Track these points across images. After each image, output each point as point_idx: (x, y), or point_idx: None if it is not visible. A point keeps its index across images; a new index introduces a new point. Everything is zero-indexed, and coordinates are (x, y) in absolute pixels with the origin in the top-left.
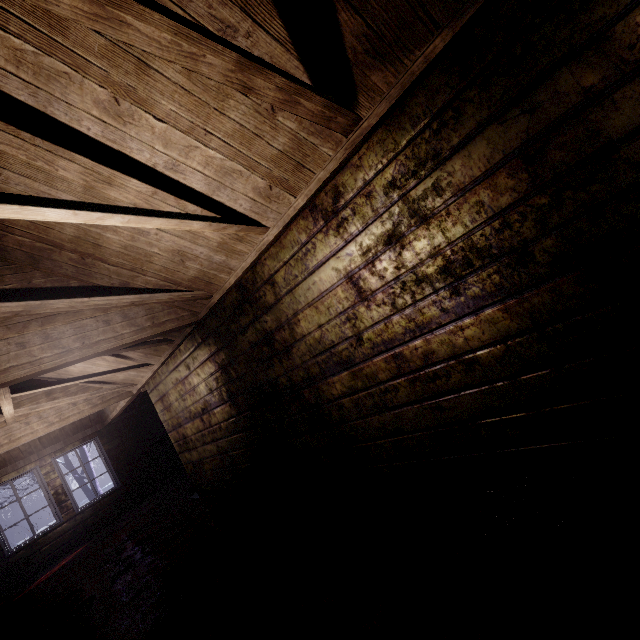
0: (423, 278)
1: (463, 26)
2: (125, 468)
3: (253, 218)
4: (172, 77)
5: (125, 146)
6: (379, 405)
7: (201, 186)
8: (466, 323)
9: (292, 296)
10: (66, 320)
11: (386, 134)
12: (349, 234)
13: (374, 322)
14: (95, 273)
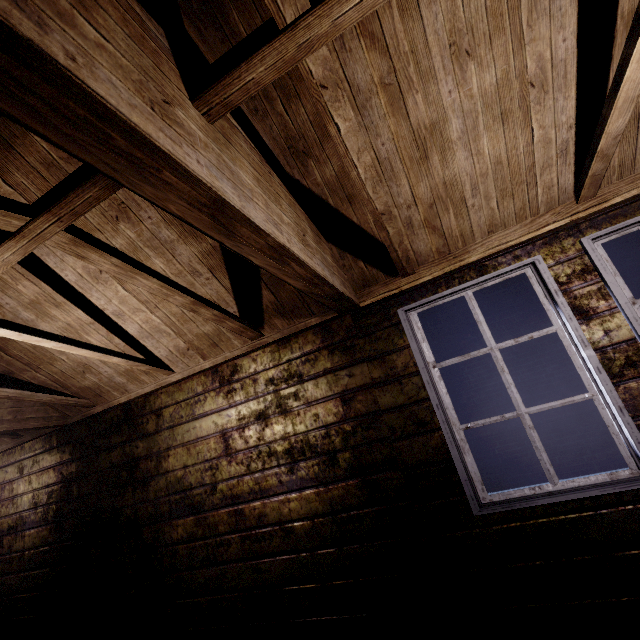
0: (274, 452)
1: (326, 320)
2: None
3: (165, 362)
4: None
5: (89, 292)
6: (210, 557)
7: (134, 331)
8: (293, 497)
9: (172, 432)
10: None
11: (276, 349)
12: (234, 401)
13: (230, 476)
14: None
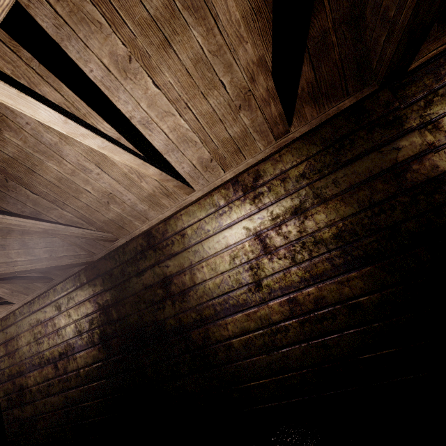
0: (320, 240)
1: (361, 98)
2: None
3: (187, 180)
4: (183, 60)
5: (115, 95)
6: (268, 344)
7: (160, 145)
8: (351, 276)
9: (200, 246)
10: None
11: (302, 145)
12: (263, 204)
13: (274, 271)
14: (10, 197)
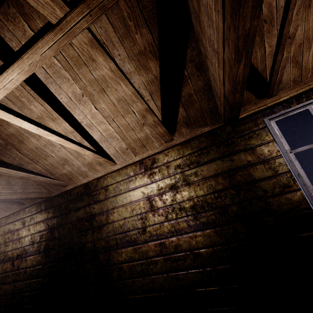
0: (183, 208)
1: (214, 128)
2: None
3: (112, 157)
4: (112, 99)
5: (73, 110)
6: (144, 271)
7: (97, 137)
8: (198, 234)
9: (115, 199)
10: None
11: (181, 148)
12: (154, 179)
13: (154, 223)
14: (7, 154)
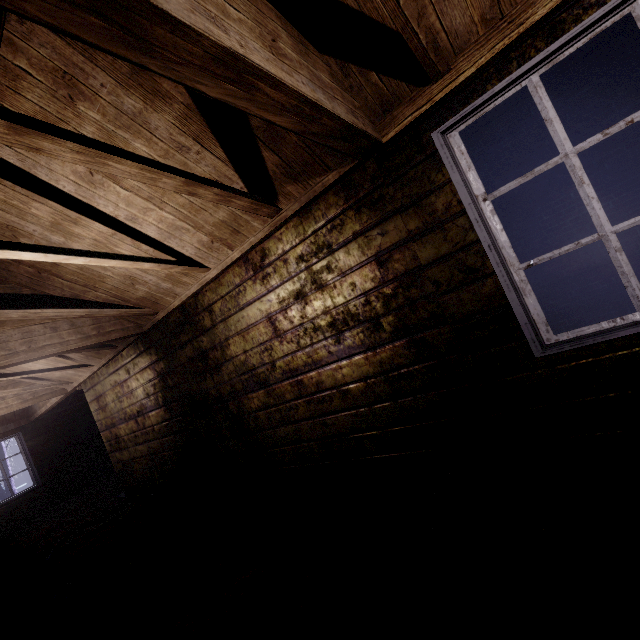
0: (318, 328)
1: (345, 172)
2: (48, 466)
3: (197, 260)
4: None
5: (93, 201)
6: (285, 419)
7: (155, 234)
8: (344, 364)
9: (225, 324)
10: (15, 325)
11: (299, 222)
12: (271, 286)
13: (285, 354)
14: (49, 285)
